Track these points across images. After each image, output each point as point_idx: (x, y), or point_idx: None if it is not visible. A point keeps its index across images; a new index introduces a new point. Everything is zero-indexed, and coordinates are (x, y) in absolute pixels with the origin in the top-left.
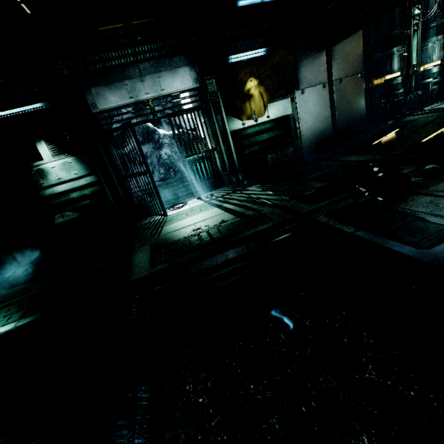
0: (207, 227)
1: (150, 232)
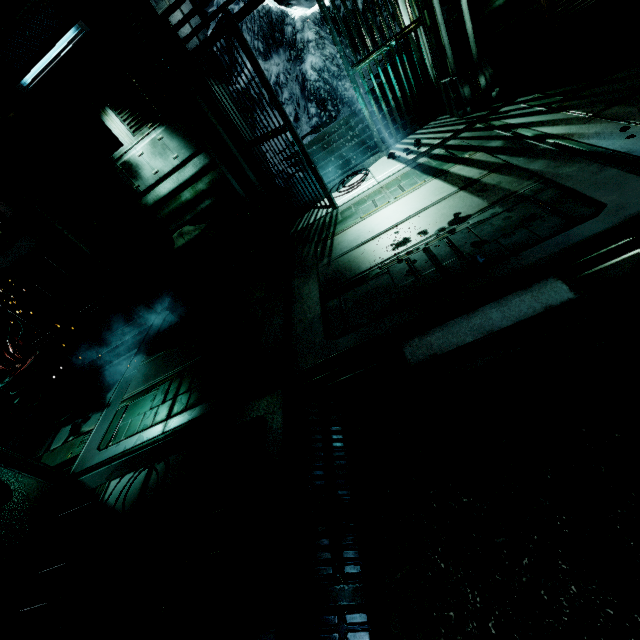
0: (422, 238)
1: (313, 251)
